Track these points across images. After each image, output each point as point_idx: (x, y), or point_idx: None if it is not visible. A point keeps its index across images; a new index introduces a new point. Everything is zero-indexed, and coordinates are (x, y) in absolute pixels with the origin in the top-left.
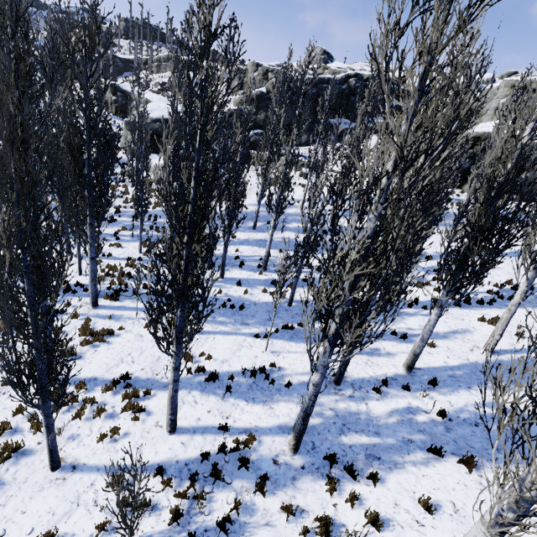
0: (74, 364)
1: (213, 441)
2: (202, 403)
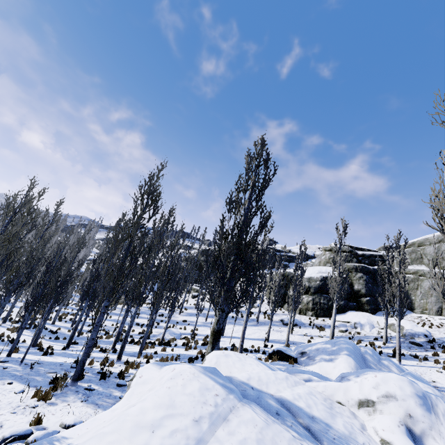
0: None
1: None
2: None
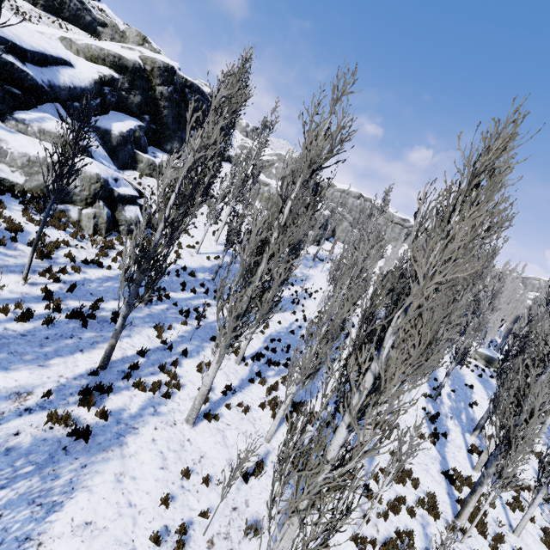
0: (438, 502)
1: (476, 460)
2: (453, 451)
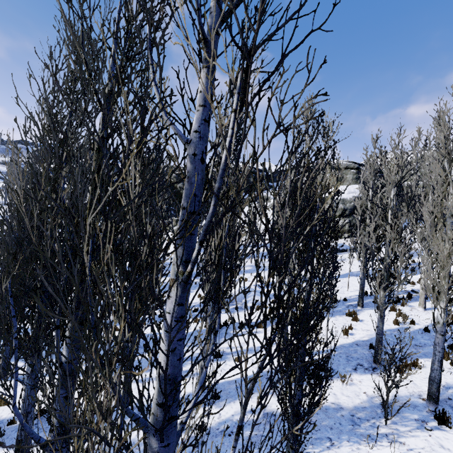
0: None
1: None
2: None
